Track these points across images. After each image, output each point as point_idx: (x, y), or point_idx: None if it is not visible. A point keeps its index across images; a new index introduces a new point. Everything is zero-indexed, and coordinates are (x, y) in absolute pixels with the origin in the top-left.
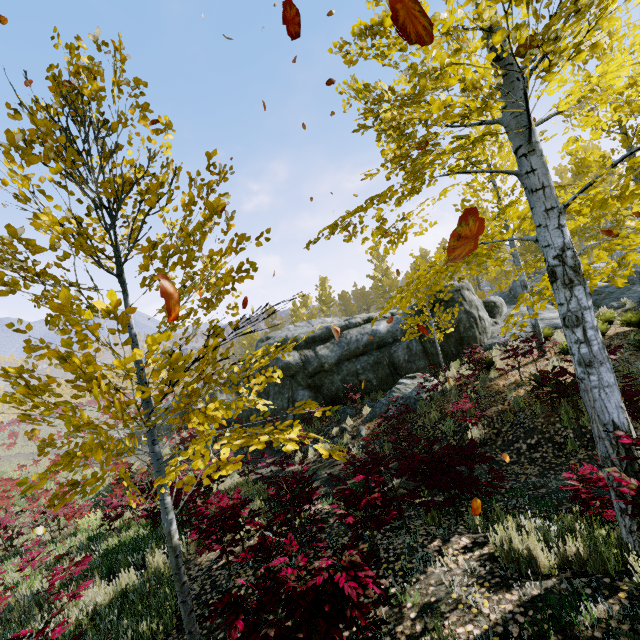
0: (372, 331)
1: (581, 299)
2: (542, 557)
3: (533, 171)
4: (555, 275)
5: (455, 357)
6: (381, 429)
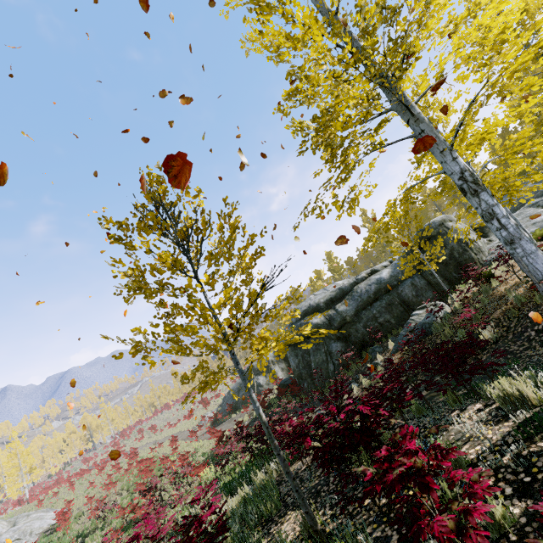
0: (377, 280)
1: (488, 200)
2: (529, 393)
3: (422, 131)
4: (463, 191)
5: (459, 281)
6: (407, 355)
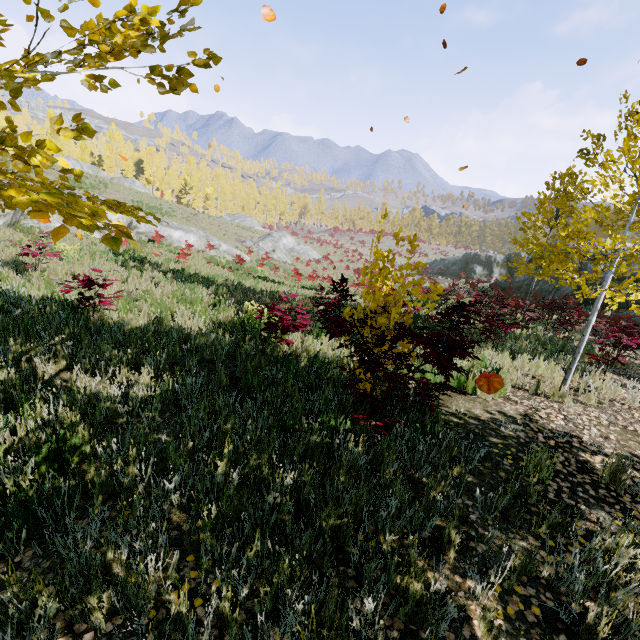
0: None
1: None
2: None
3: None
4: None
5: None
6: None
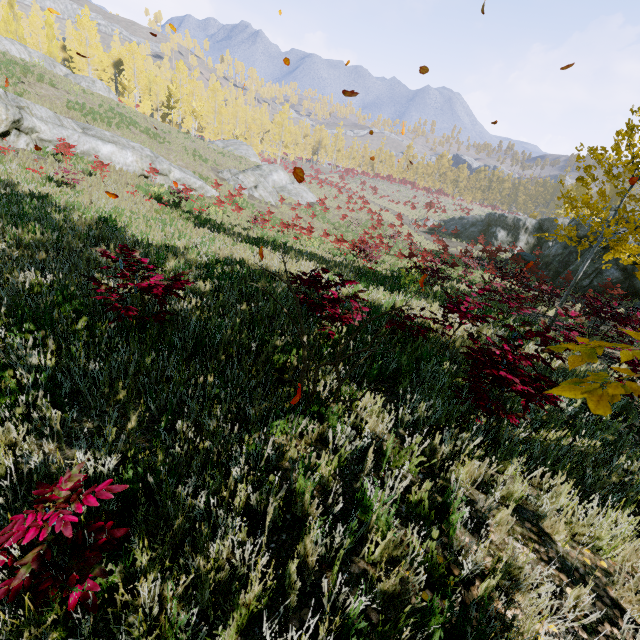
0: None
1: None
2: None
3: None
4: None
5: None
6: None
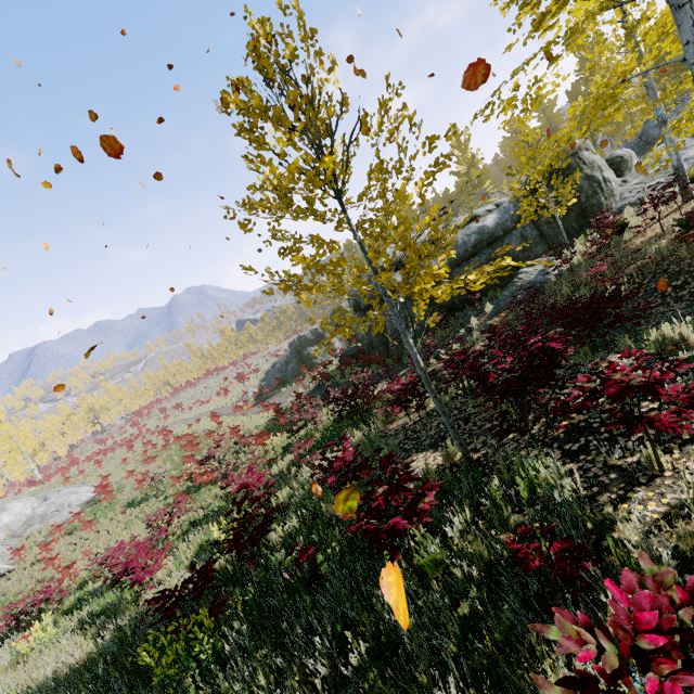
0: (479, 229)
1: None
2: (692, 336)
3: None
4: None
5: (578, 233)
6: (510, 318)
